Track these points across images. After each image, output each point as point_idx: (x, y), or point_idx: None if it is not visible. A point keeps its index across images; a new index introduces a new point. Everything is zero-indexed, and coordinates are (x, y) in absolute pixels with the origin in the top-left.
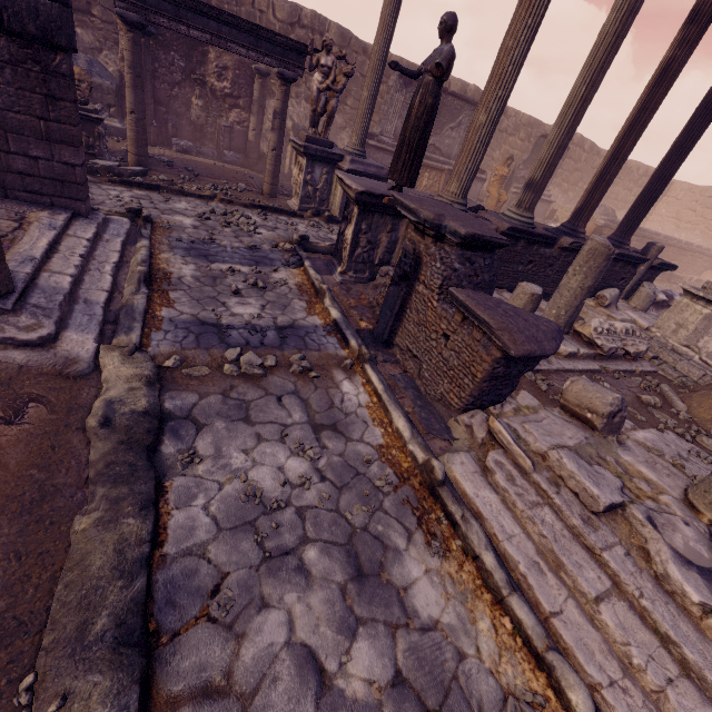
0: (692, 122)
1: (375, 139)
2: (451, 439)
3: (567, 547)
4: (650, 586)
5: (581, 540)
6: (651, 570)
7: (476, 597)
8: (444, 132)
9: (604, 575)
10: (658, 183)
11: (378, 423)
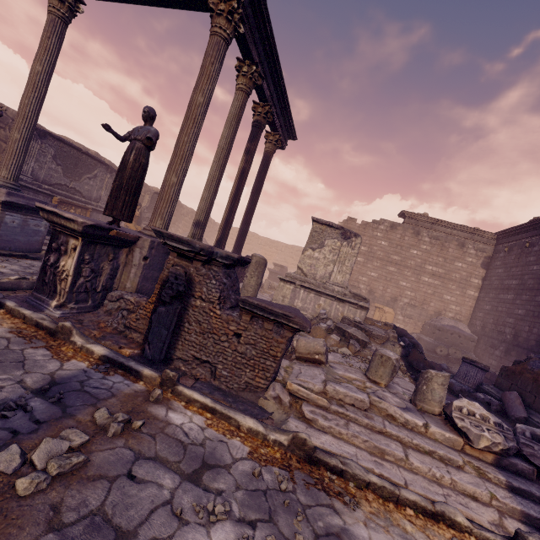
0: (252, 198)
1: None
2: (270, 415)
3: (376, 439)
4: (407, 432)
5: (374, 430)
6: (399, 423)
7: (390, 513)
8: (83, 180)
9: (395, 441)
10: (246, 225)
11: (229, 434)
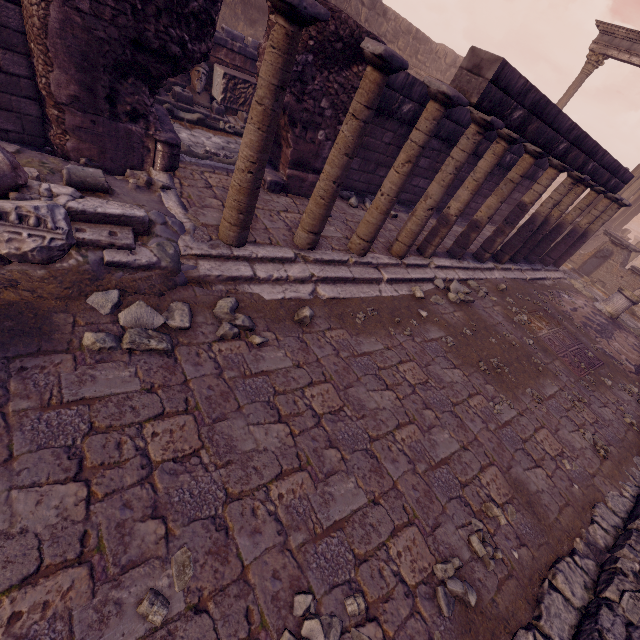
0: None
1: None
2: None
3: None
4: None
5: None
6: None
7: None
8: None
9: None
10: None
11: None
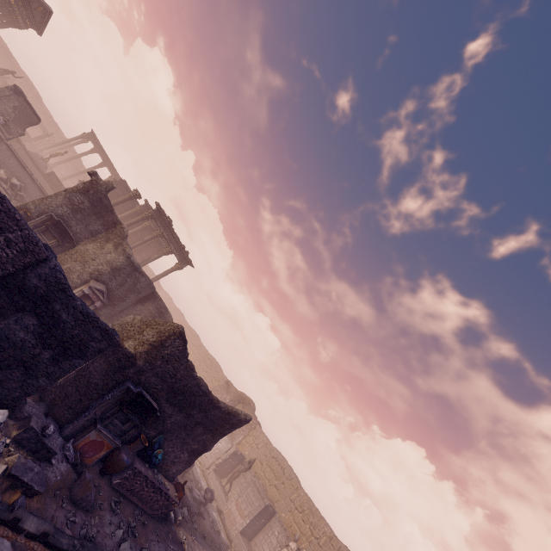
0: None
1: (61, 169)
2: None
3: None
4: None
5: None
6: None
7: None
8: None
9: None
10: None
11: None
